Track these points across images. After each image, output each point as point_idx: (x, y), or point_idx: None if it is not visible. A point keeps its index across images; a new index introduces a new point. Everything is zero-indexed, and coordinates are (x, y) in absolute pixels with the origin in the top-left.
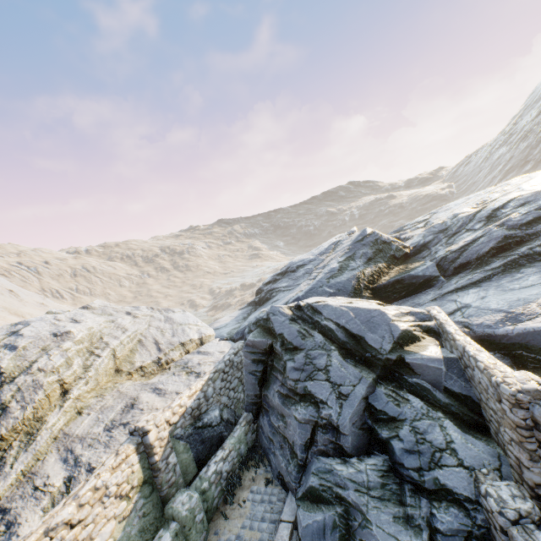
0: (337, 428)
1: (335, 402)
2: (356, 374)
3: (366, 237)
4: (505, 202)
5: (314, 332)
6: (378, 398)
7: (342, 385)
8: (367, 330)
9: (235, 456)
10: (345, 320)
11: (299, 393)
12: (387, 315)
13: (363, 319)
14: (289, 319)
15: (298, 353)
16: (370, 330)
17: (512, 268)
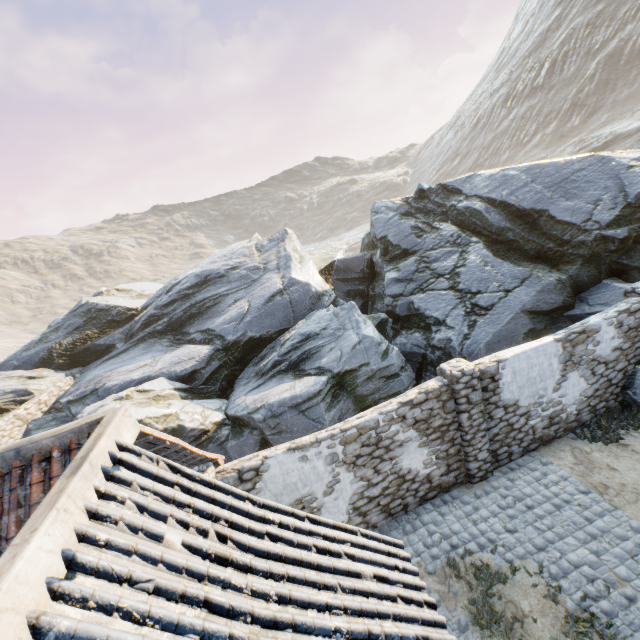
0: None
1: None
2: None
3: (81, 307)
4: (183, 278)
5: None
6: None
7: None
8: None
9: None
10: None
11: None
12: None
13: None
14: None
15: None
16: None
17: (141, 342)
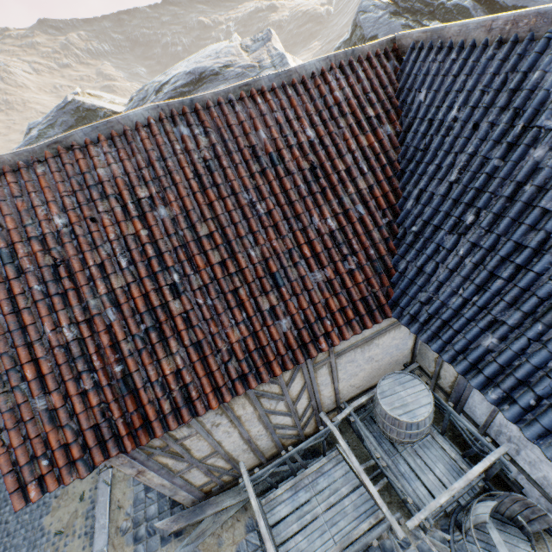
0: None
1: None
2: None
3: (68, 104)
4: (171, 78)
5: None
6: None
7: None
8: None
9: None
10: None
11: None
12: None
13: None
14: None
15: None
16: None
17: None
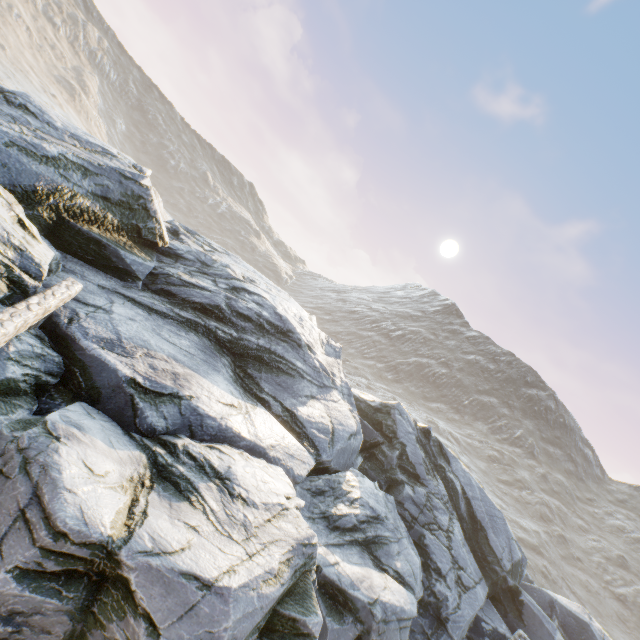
0: None
1: None
2: None
3: (136, 182)
4: (256, 292)
5: None
6: None
7: None
8: None
9: None
10: None
11: None
12: None
13: None
14: None
15: None
16: None
17: (190, 327)
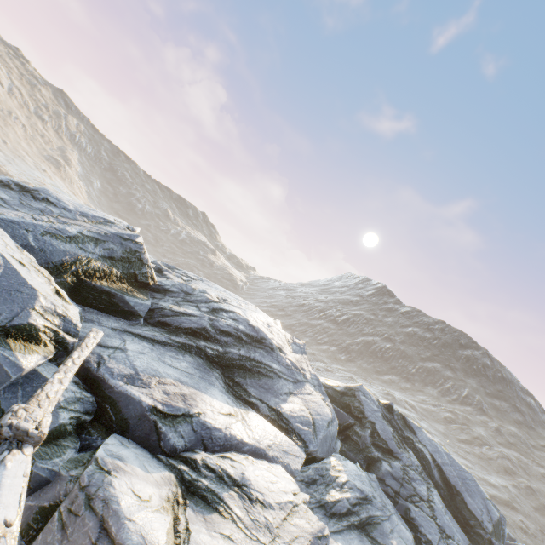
0: None
1: None
2: None
3: (132, 241)
4: (231, 310)
5: None
6: None
7: None
8: None
9: None
10: None
11: None
12: (36, 301)
13: (6, 285)
14: None
15: None
16: None
17: (185, 350)
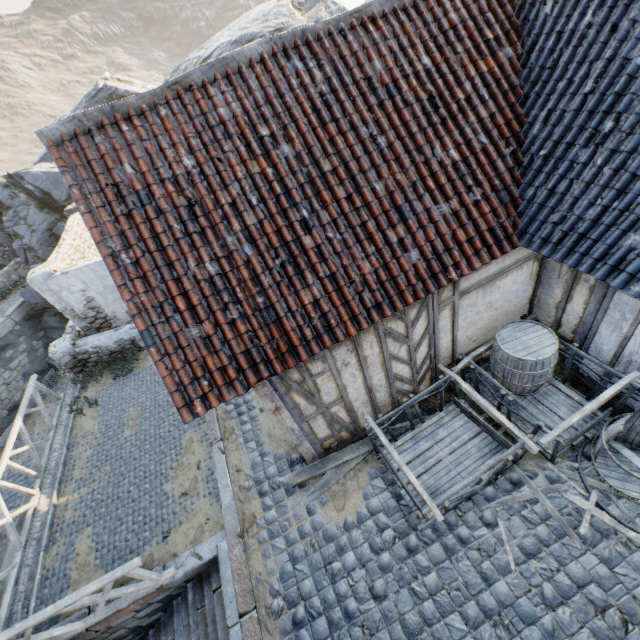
0: (34, 249)
1: (29, 236)
2: (43, 218)
3: (99, 92)
4: (213, 51)
5: (21, 194)
6: (58, 229)
7: (34, 226)
8: (54, 189)
9: (7, 282)
10: (40, 183)
11: (13, 235)
12: None
13: (53, 181)
14: (3, 186)
15: (11, 211)
16: (56, 188)
17: None
